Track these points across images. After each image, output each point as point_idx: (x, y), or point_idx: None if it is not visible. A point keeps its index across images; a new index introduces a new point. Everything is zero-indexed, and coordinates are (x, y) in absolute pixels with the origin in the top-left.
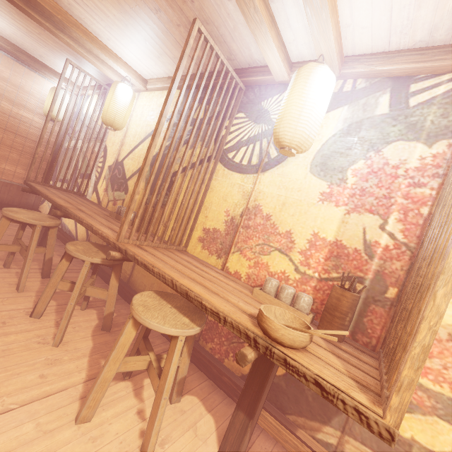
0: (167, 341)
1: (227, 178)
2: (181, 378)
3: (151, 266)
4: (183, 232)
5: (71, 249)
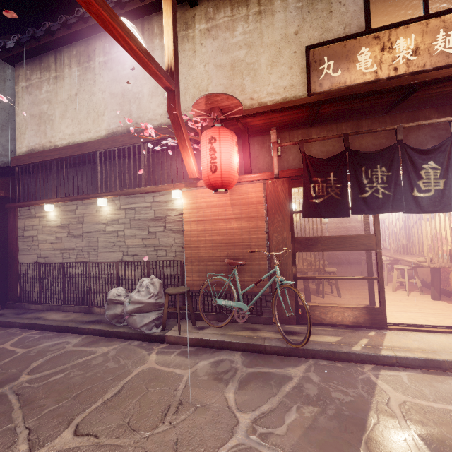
0: (427, 289)
1: None
2: (419, 286)
3: (398, 258)
4: (421, 249)
5: None
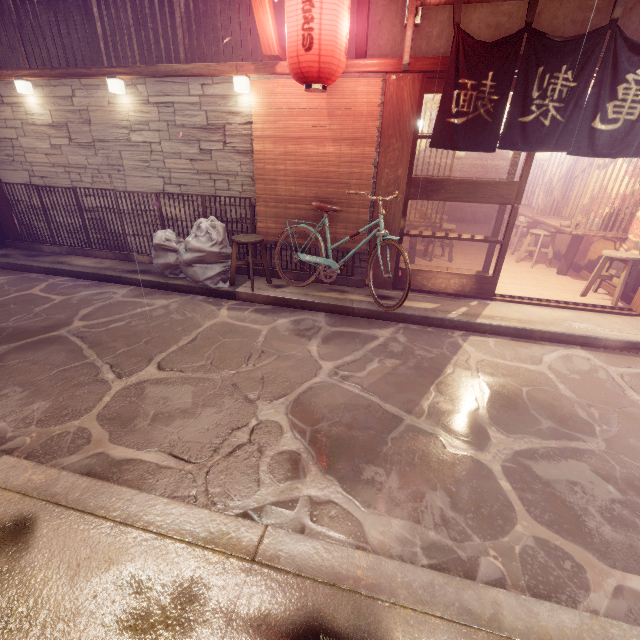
0: (558, 262)
1: (595, 174)
2: (549, 258)
3: (539, 220)
4: (573, 210)
5: (516, 223)
